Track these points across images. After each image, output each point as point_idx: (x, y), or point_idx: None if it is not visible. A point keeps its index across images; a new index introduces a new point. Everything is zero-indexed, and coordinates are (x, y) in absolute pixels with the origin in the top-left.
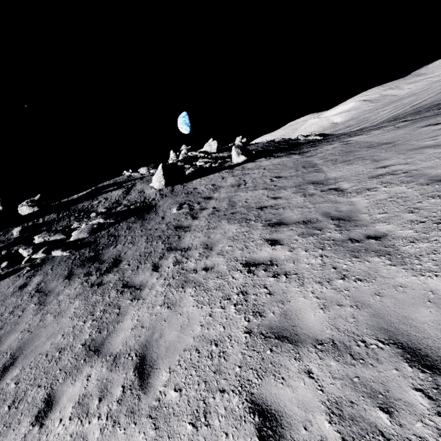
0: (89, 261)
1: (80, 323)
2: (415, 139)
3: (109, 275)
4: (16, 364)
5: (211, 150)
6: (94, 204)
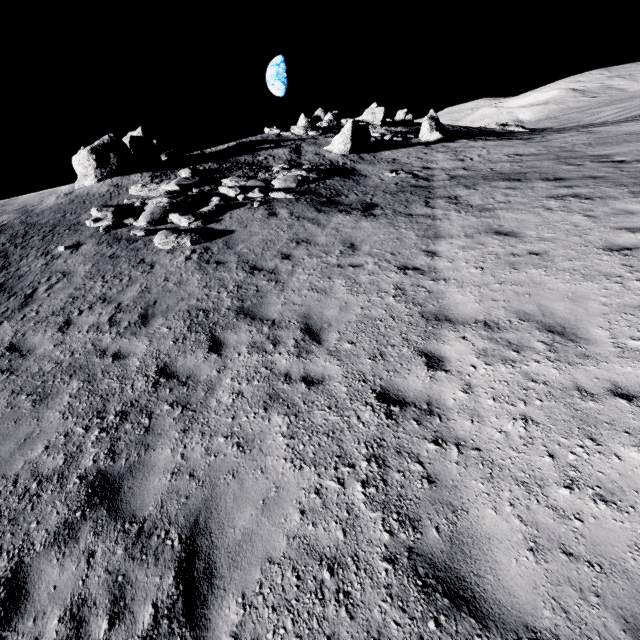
0: (330, 204)
1: (392, 230)
2: None
3: (377, 211)
4: (358, 245)
5: (373, 121)
6: (260, 159)
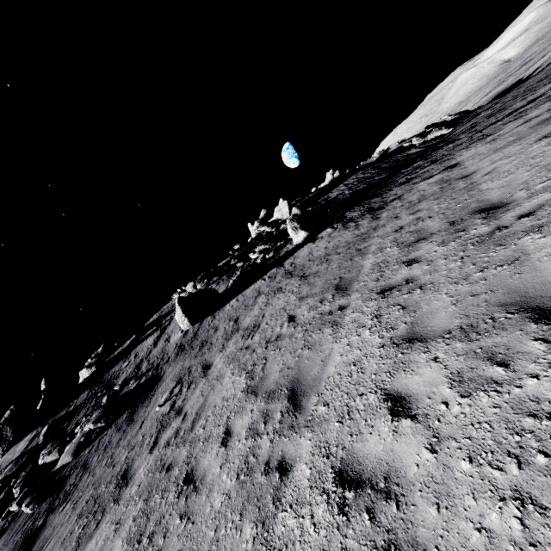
0: (25, 547)
1: None
2: (544, 216)
3: None
4: None
5: (282, 216)
6: (122, 369)
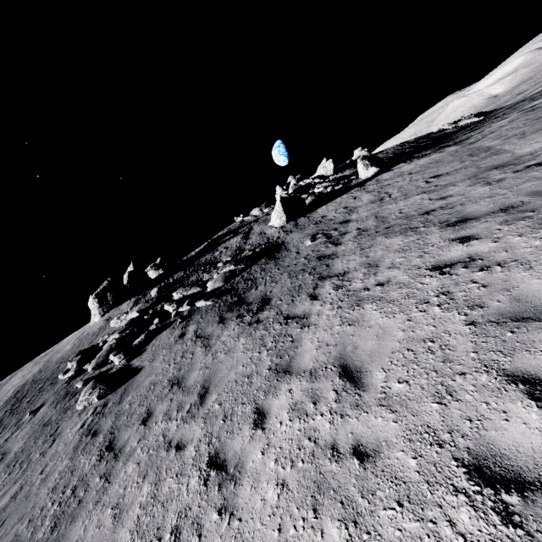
0: (236, 305)
1: (255, 354)
2: None
3: (264, 313)
4: (210, 392)
5: (326, 173)
6: (216, 255)
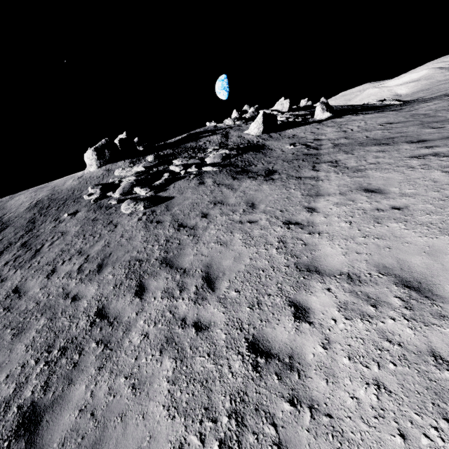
0: (243, 172)
1: (284, 191)
2: None
3: (275, 176)
4: (257, 204)
5: (282, 109)
6: (200, 144)
